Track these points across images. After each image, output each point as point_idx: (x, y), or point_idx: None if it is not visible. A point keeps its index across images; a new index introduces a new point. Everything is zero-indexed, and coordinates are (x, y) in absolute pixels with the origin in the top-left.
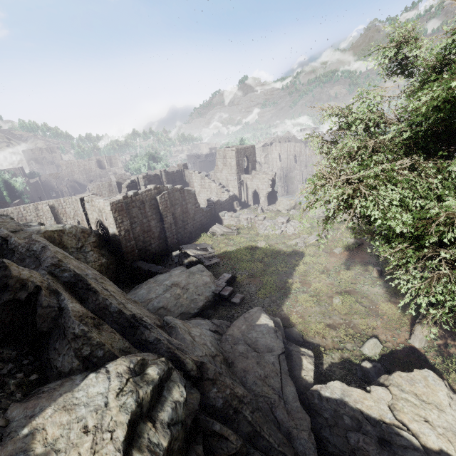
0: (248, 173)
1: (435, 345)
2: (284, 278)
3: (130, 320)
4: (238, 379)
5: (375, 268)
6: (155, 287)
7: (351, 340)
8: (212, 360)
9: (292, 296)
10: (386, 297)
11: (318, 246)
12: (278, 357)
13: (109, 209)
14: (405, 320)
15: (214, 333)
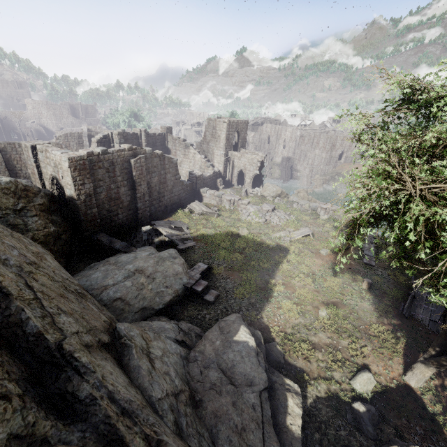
0: (236, 150)
1: (433, 386)
2: (266, 276)
3: (52, 352)
4: (206, 431)
5: (365, 279)
6: (114, 271)
7: (340, 368)
8: (175, 403)
9: (274, 300)
10: (376, 316)
11: (303, 244)
12: (259, 395)
13: (66, 165)
14: (398, 350)
15: (180, 343)
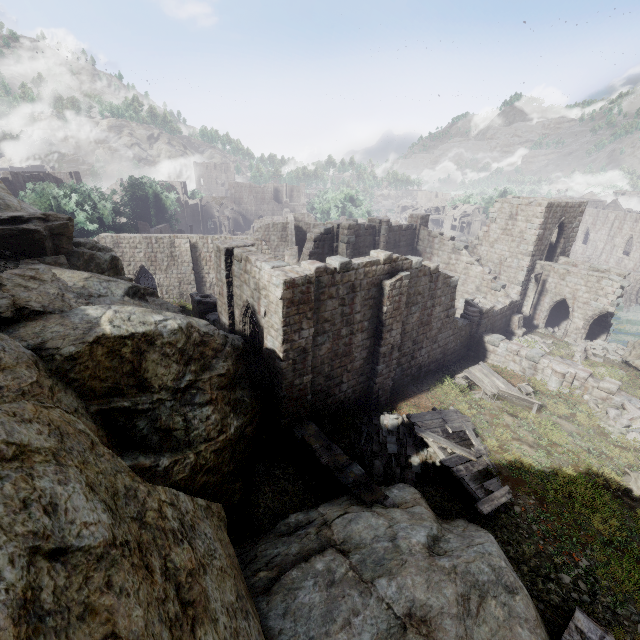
0: (549, 259)
1: None
2: None
3: None
4: None
5: None
6: (350, 593)
7: None
8: None
9: None
10: None
11: None
12: None
13: (278, 294)
14: None
15: None
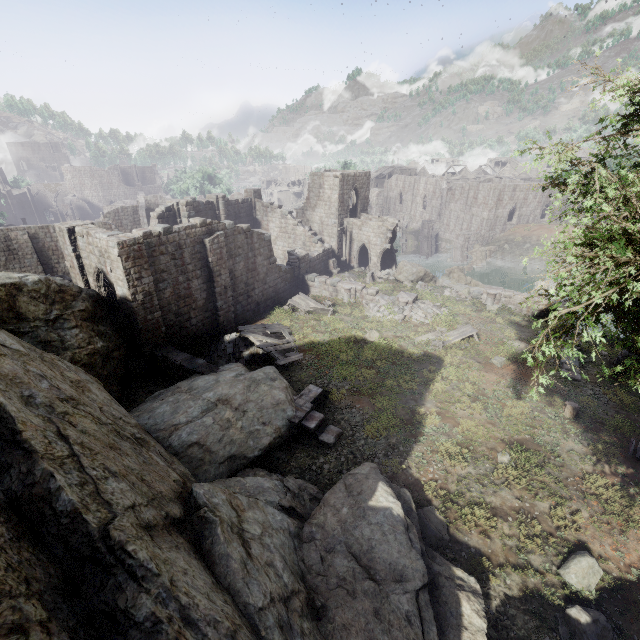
0: (355, 216)
1: None
2: (411, 402)
3: (95, 544)
4: None
5: (567, 403)
6: (188, 402)
7: (540, 548)
8: (284, 614)
9: (425, 439)
10: (591, 461)
11: (465, 350)
12: (415, 597)
13: (116, 253)
14: (634, 517)
15: (288, 511)
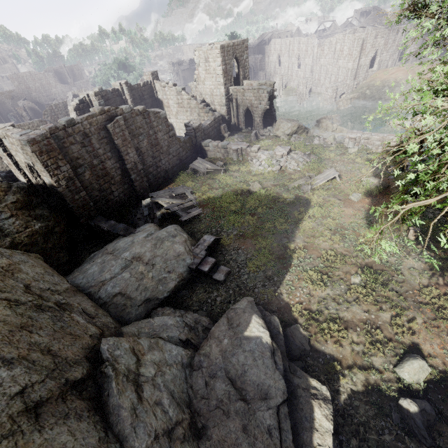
0: (238, 84)
1: None
2: (284, 240)
3: None
4: None
5: (411, 228)
6: (111, 262)
7: (381, 351)
8: (167, 446)
9: (294, 269)
10: (428, 276)
11: (328, 191)
12: (276, 411)
13: (29, 150)
14: None
15: (185, 342)
